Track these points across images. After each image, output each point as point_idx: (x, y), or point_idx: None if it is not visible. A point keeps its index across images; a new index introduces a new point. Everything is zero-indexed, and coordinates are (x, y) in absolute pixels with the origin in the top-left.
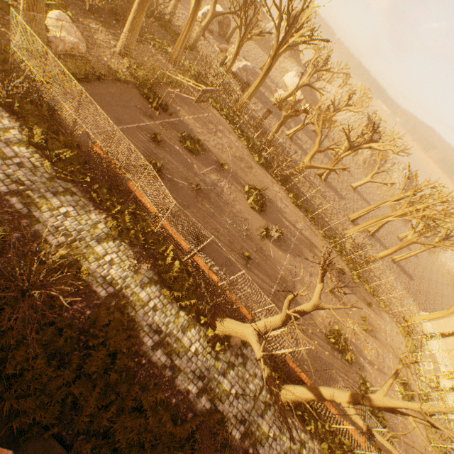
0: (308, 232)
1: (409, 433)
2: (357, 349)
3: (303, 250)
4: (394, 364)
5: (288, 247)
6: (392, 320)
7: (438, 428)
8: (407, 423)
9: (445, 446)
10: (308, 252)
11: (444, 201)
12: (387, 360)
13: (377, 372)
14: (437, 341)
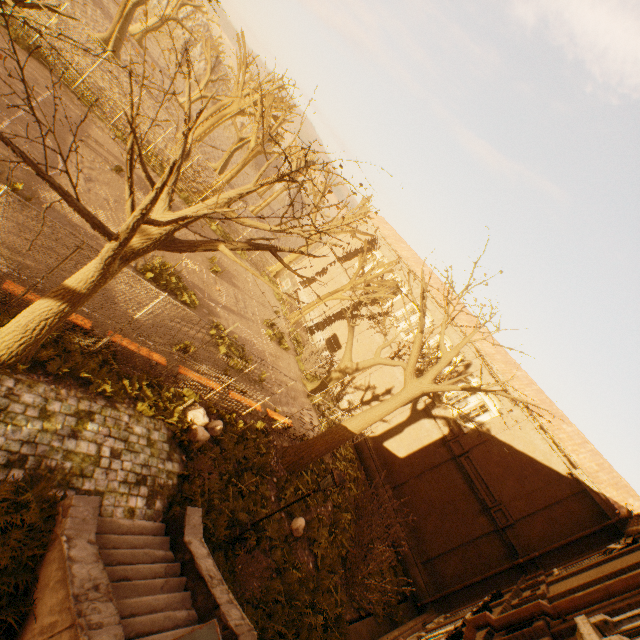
0: (75, 114)
1: (282, 370)
2: (205, 293)
3: (64, 137)
4: (261, 311)
5: (5, 111)
6: (256, 270)
7: (260, 248)
8: (279, 362)
9: (315, 369)
10: (80, 144)
11: (282, 86)
12: (251, 307)
13: (238, 317)
14: (304, 289)
